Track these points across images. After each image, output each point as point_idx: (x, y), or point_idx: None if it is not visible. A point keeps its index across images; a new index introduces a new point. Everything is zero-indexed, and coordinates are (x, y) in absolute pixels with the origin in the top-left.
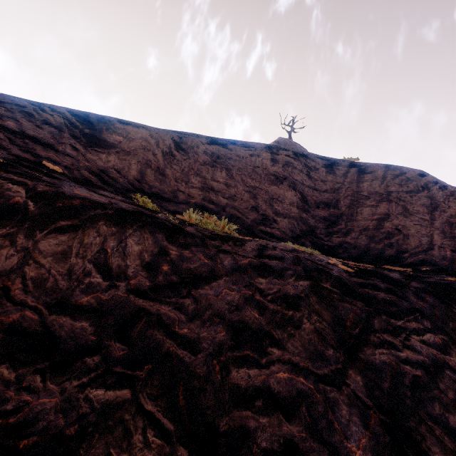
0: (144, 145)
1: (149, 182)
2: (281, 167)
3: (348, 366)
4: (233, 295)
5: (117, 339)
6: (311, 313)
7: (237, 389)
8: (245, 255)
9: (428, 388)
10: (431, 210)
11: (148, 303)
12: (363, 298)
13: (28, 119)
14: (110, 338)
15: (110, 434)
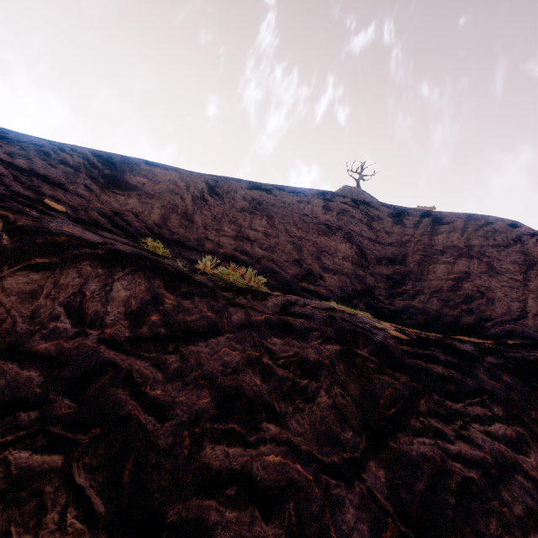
0: (171, 188)
1: (171, 227)
2: (334, 216)
3: (370, 456)
4: (233, 355)
5: (68, 394)
6: (332, 384)
7: (206, 470)
8: (263, 310)
9: (484, 497)
10: (525, 268)
11: (120, 357)
12: (411, 371)
13: (42, 158)
14: (58, 392)
15: (18, 508)
